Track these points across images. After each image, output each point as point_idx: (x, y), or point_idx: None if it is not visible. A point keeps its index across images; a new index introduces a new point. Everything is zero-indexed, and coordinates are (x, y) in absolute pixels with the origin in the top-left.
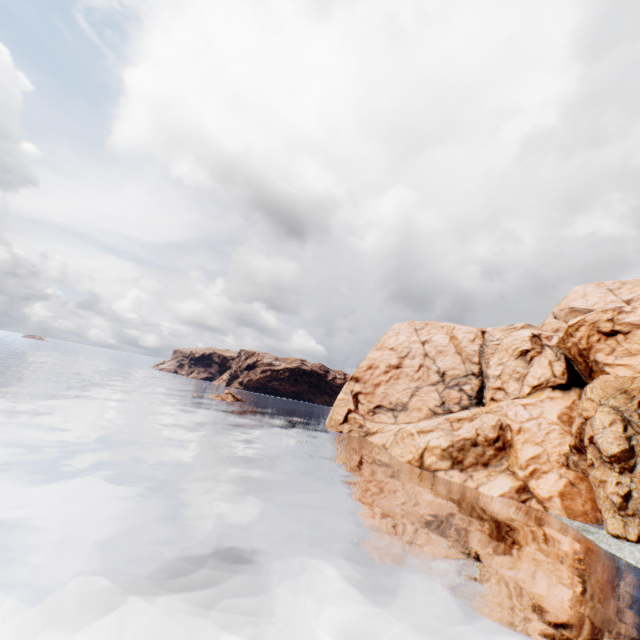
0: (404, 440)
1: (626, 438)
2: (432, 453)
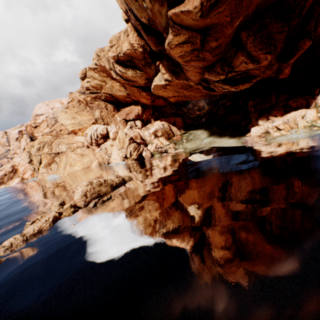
0: None
1: (30, 157)
2: None
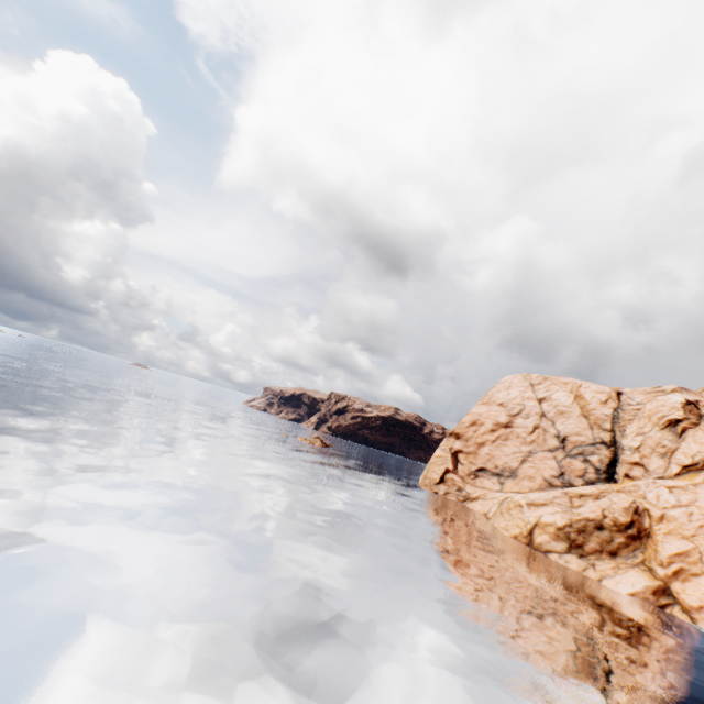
0: (510, 511)
1: None
2: (544, 531)
